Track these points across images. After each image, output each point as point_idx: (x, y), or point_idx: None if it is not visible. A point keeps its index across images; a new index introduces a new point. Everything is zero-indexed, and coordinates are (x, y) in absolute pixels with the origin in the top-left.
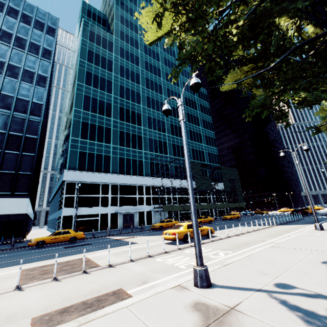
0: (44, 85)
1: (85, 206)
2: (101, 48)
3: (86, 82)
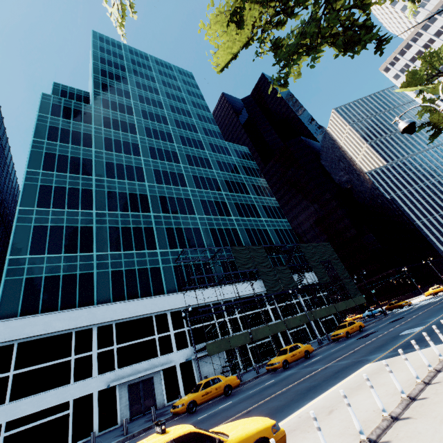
0: None
1: (34, 391)
2: (72, 122)
3: (44, 167)
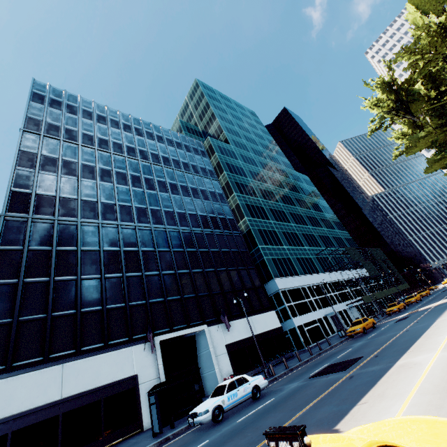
0: (224, 201)
1: (303, 313)
2: (231, 159)
3: (239, 192)
